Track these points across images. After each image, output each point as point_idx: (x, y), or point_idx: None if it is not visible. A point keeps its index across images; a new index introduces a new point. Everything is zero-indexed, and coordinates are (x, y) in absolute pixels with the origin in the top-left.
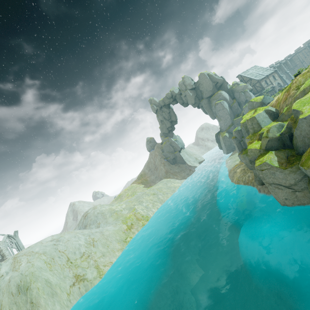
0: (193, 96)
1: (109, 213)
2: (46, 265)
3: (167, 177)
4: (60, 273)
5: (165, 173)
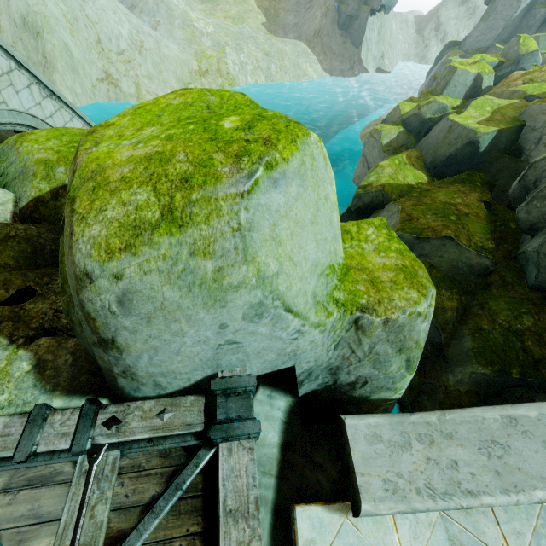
0: None
1: (180, 20)
2: (65, 22)
3: (311, 44)
4: (85, 51)
5: (314, 32)
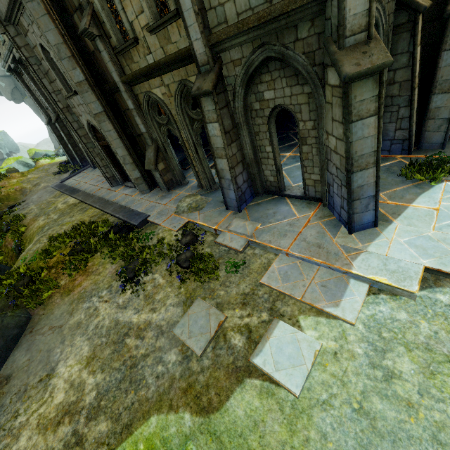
0: (9, 89)
1: None
2: None
3: None
4: None
5: None
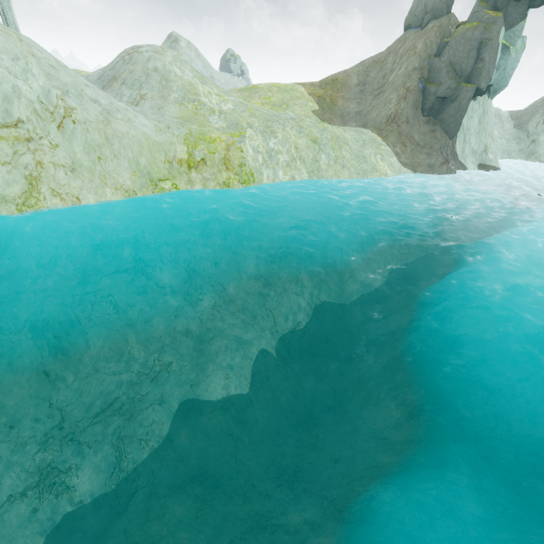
0: None
1: (179, 93)
2: None
3: (383, 132)
4: None
5: (387, 118)
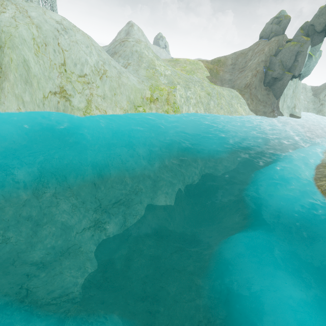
0: None
1: (146, 64)
2: (33, 43)
3: (242, 92)
4: (46, 69)
5: (245, 85)
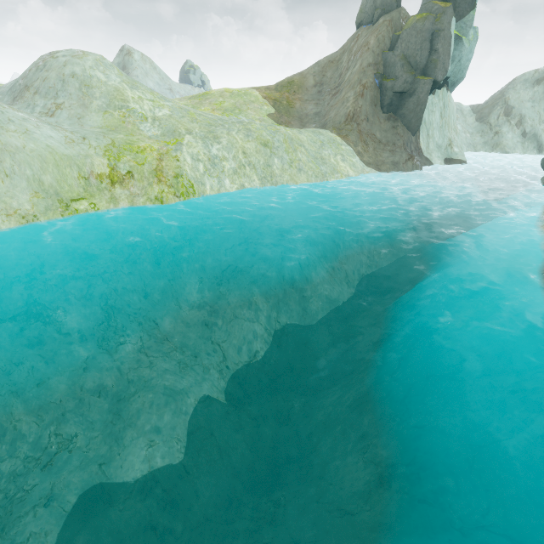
0: None
1: (103, 100)
2: None
3: (343, 131)
4: None
5: (346, 117)
